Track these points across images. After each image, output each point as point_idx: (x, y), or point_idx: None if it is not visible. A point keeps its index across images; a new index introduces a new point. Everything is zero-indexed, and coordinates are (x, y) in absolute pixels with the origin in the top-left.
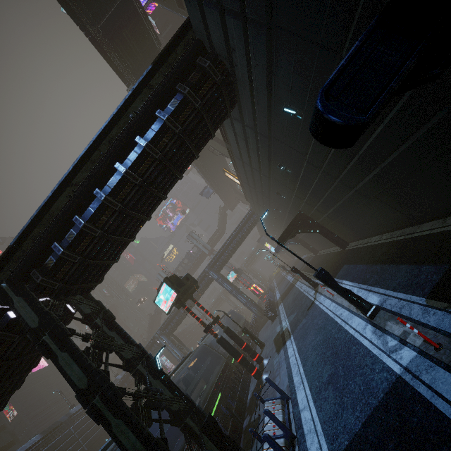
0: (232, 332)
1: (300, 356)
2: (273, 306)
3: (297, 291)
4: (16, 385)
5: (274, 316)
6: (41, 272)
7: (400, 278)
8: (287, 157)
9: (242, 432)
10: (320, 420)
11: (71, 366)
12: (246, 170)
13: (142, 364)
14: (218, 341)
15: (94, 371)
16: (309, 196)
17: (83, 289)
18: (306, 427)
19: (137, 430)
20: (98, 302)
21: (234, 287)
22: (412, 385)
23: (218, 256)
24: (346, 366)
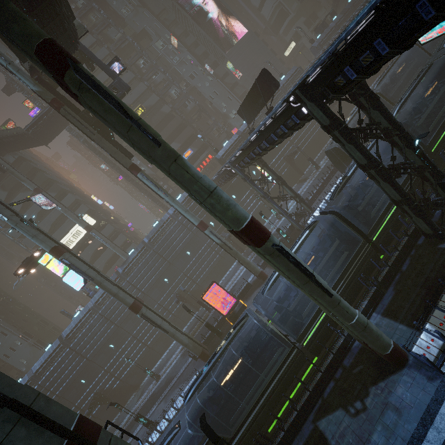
0: None
1: None
2: None
3: None
4: None
5: None
6: (330, 88)
7: None
8: None
9: None
10: None
11: (354, 151)
12: None
13: (398, 138)
14: None
15: (373, 160)
16: None
17: None
18: None
19: (397, 190)
20: (363, 84)
21: None
22: None
23: None
24: None
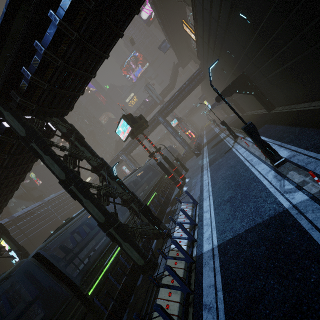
0: (168, 160)
1: (211, 182)
2: (199, 147)
3: (220, 139)
4: (26, 170)
5: (199, 154)
6: (18, 93)
7: (316, 140)
8: (252, 0)
9: (165, 214)
10: (216, 220)
11: (53, 165)
12: (204, 20)
13: (104, 170)
14: (157, 164)
15: (69, 170)
16: (258, 56)
17: (58, 114)
18: (205, 221)
19: (98, 207)
20: (71, 125)
21: (174, 131)
22: (295, 218)
23: (166, 106)
24: (244, 194)
